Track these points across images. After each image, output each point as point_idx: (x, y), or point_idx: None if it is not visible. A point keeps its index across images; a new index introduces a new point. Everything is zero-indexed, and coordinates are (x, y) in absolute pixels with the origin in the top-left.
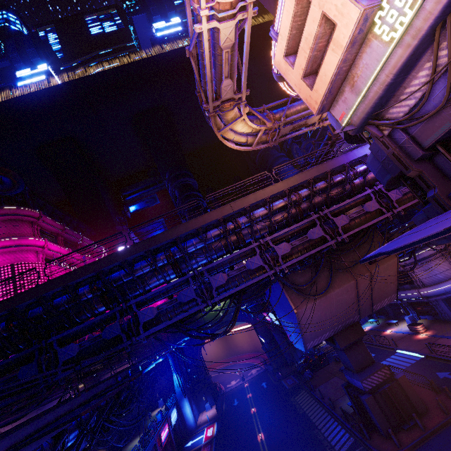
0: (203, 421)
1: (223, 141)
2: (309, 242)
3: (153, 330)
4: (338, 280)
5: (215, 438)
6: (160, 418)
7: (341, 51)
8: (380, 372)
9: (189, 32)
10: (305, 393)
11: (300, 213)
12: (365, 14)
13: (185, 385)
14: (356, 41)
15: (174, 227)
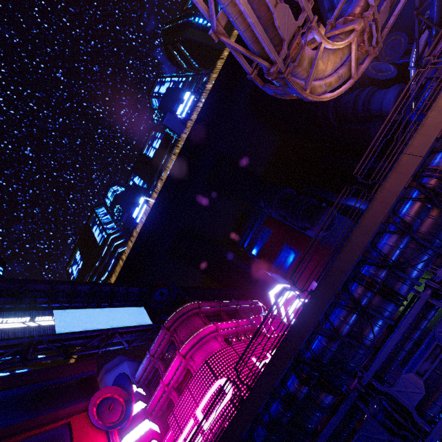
0: None
1: (315, 99)
2: None
3: None
4: None
5: None
6: None
7: None
8: None
9: (201, 8)
10: None
11: None
12: None
13: None
14: None
15: (347, 242)
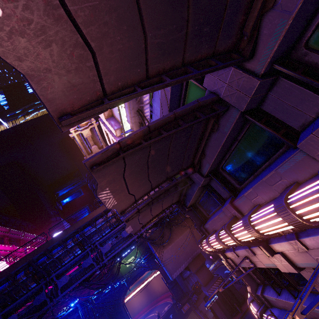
0: None
1: None
2: None
3: (67, 290)
4: (180, 231)
5: None
6: None
7: None
8: (217, 282)
9: None
10: (192, 313)
11: None
12: None
13: None
14: None
15: (76, 223)
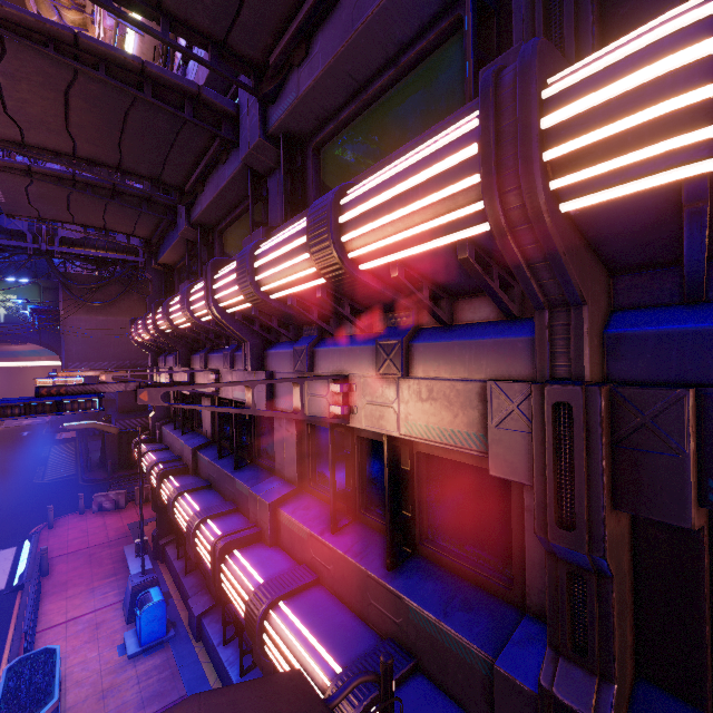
0: None
1: None
2: (117, 246)
3: None
4: (144, 310)
5: None
6: None
7: None
8: (146, 419)
9: None
10: (72, 444)
11: None
12: (109, 33)
13: None
14: None
15: None
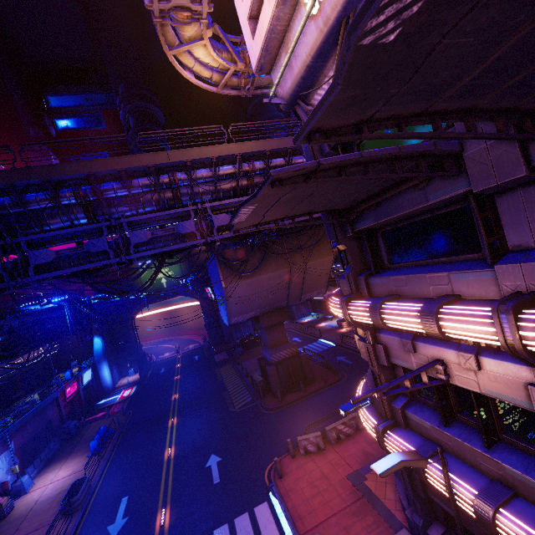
0: (123, 384)
1: (175, 65)
2: None
3: (47, 274)
4: (274, 265)
5: (130, 398)
6: (69, 377)
7: (273, 4)
8: (289, 350)
9: None
10: (230, 366)
11: (251, 187)
12: None
13: (108, 350)
14: (287, 0)
15: (88, 161)
